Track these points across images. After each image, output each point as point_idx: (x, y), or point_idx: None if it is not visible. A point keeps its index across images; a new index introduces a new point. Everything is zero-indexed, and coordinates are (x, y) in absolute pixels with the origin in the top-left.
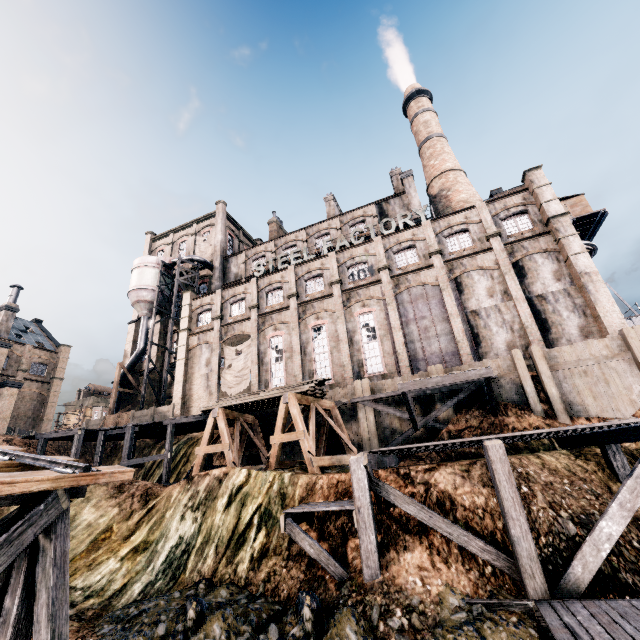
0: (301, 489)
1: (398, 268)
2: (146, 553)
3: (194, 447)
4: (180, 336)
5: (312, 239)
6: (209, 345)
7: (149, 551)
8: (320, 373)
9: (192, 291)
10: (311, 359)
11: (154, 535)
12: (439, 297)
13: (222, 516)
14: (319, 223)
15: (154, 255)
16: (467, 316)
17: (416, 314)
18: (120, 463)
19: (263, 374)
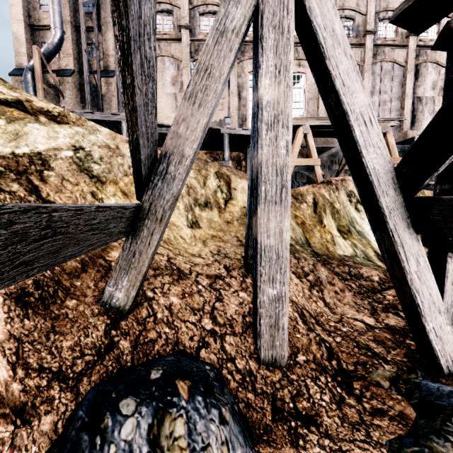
0: None
1: (379, 38)
2: (354, 233)
3: None
4: None
5: None
6: (174, 60)
7: (354, 232)
8: None
9: None
10: None
11: (342, 221)
12: (401, 78)
13: None
14: None
15: None
16: (414, 100)
17: (381, 87)
18: None
19: (240, 108)
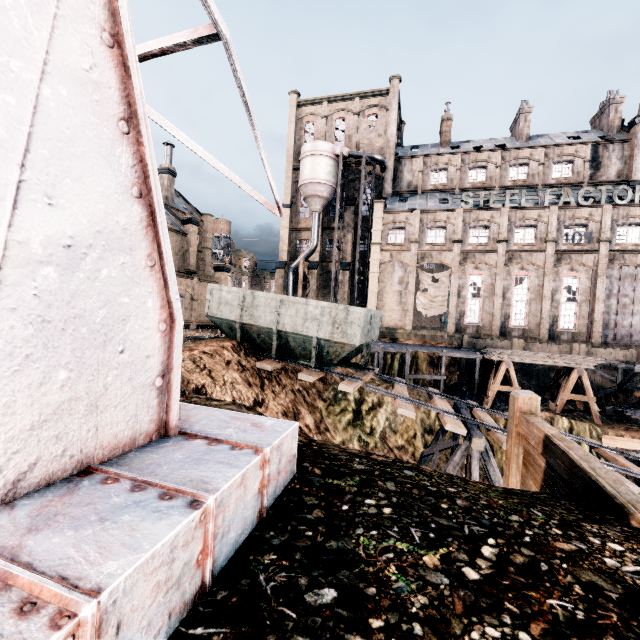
0: None
1: (617, 243)
2: None
3: (418, 359)
4: (372, 249)
5: (507, 166)
6: (402, 265)
7: None
8: (514, 317)
9: (383, 203)
10: (509, 304)
11: None
12: None
13: None
14: (519, 148)
15: (301, 126)
16: None
17: (620, 291)
18: (405, 375)
19: (459, 305)
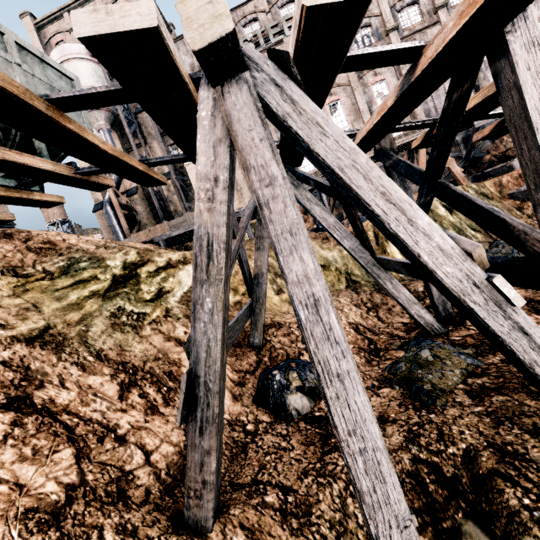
0: (493, 187)
1: (404, 29)
2: None
3: None
4: None
5: (276, 9)
6: None
7: None
8: None
9: None
10: None
11: None
12: None
13: (453, 216)
14: None
15: (52, 50)
16: None
17: None
18: None
19: None
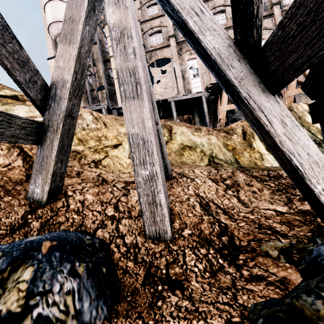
0: None
1: (285, 5)
2: None
3: None
4: (112, 61)
5: None
6: None
7: None
8: None
9: None
10: None
11: None
12: None
13: None
14: None
15: None
16: None
17: None
18: None
19: (185, 85)
